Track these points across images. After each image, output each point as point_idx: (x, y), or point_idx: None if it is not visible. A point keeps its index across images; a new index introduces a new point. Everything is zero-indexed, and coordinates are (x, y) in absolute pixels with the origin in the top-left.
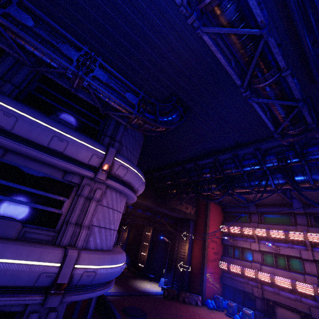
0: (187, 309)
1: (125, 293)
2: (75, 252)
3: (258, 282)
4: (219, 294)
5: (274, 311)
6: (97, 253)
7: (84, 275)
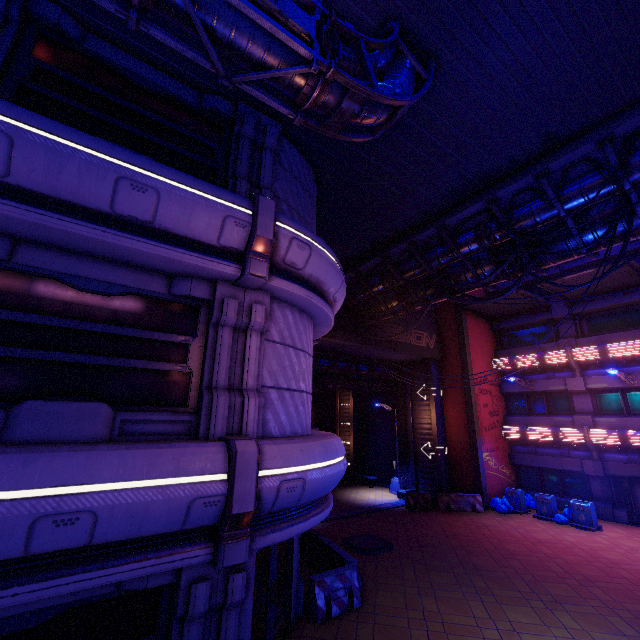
0: (460, 521)
1: (335, 515)
2: (250, 445)
3: (593, 449)
4: (511, 486)
5: (633, 495)
6: (294, 441)
7: (283, 489)
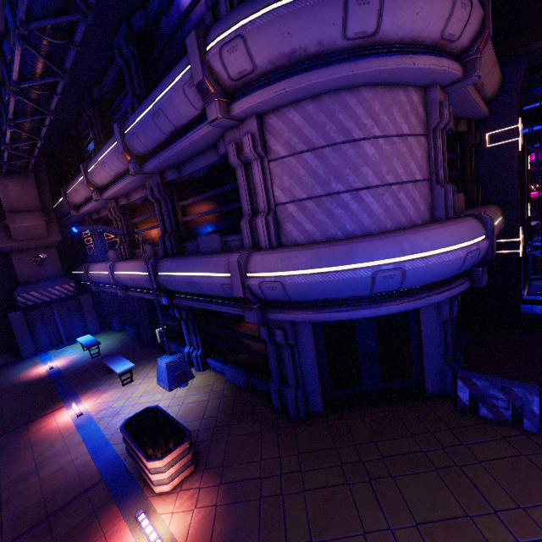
0: None
1: None
2: (235, 257)
3: None
4: None
5: None
6: (283, 251)
7: (264, 287)
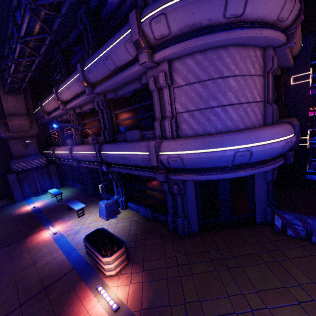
0: None
1: None
2: (153, 143)
3: None
4: None
5: None
6: (181, 139)
7: (170, 160)
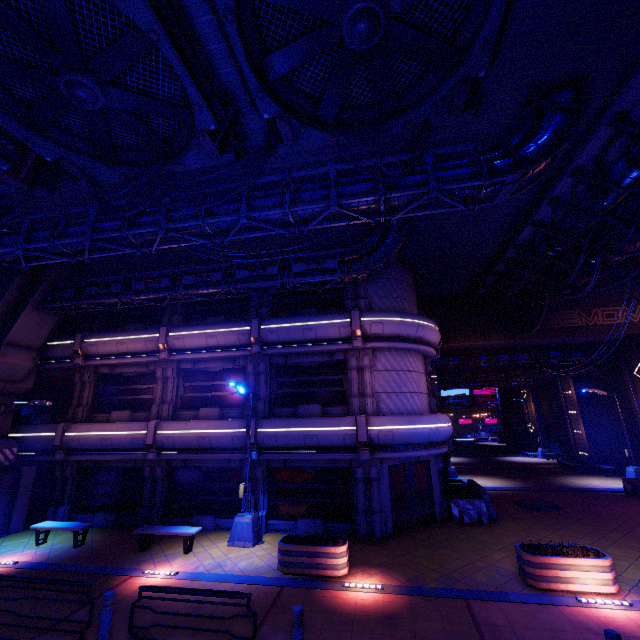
0: None
1: (531, 488)
2: (362, 417)
3: None
4: None
5: None
6: (389, 416)
7: (380, 435)
